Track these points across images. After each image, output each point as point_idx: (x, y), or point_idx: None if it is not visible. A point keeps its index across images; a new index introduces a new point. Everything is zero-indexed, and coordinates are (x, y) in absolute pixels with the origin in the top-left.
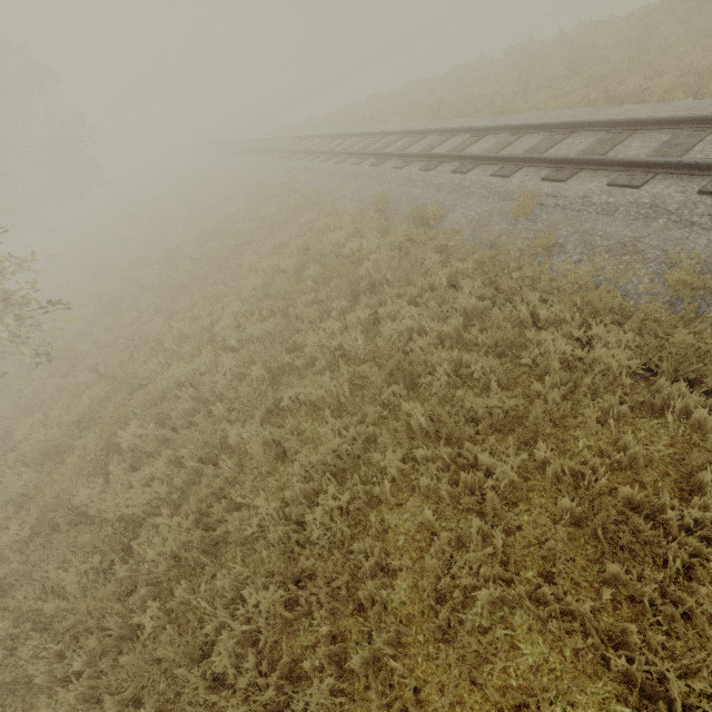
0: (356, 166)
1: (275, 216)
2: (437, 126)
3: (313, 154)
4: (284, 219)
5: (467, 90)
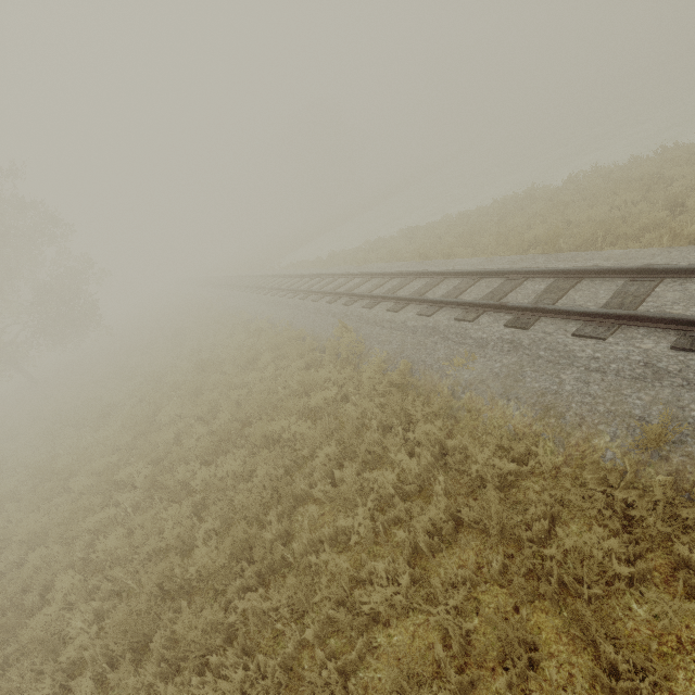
0: (469, 323)
1: (335, 401)
2: (571, 260)
3: (367, 297)
4: (358, 415)
5: (557, 217)
